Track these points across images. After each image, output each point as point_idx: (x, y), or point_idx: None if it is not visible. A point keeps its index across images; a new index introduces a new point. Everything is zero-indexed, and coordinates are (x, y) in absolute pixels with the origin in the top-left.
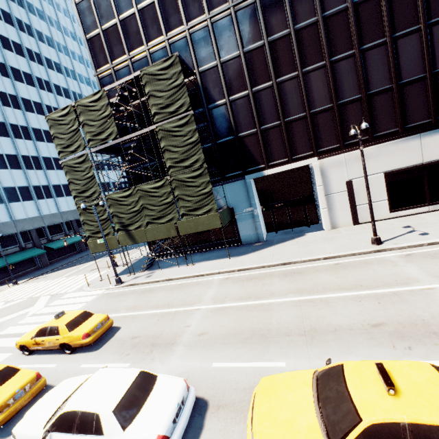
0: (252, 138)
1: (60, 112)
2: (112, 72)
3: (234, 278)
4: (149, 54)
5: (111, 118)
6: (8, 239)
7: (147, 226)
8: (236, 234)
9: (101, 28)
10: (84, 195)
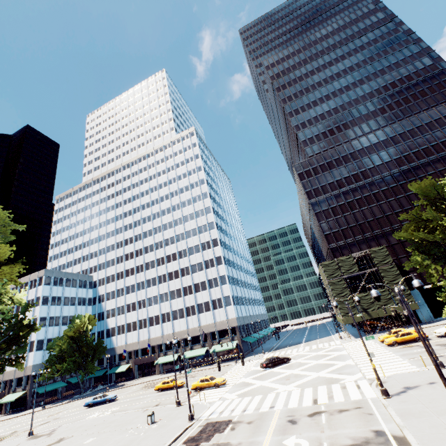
0: (413, 273)
1: (328, 262)
2: (337, 246)
3: (443, 325)
4: (355, 241)
5: (355, 264)
6: (241, 327)
7: (377, 309)
8: (417, 317)
9: (331, 232)
10: (340, 295)
